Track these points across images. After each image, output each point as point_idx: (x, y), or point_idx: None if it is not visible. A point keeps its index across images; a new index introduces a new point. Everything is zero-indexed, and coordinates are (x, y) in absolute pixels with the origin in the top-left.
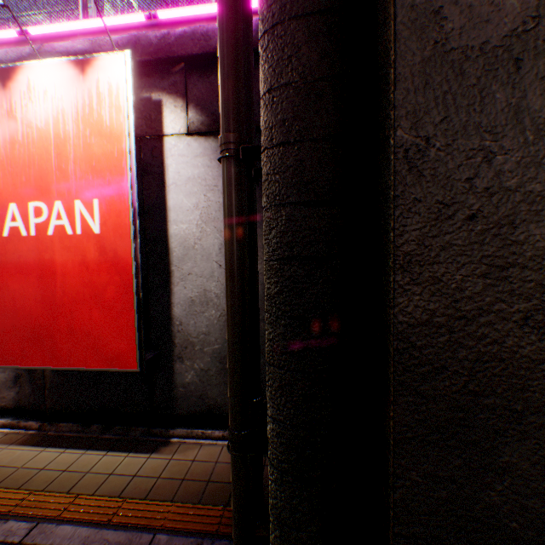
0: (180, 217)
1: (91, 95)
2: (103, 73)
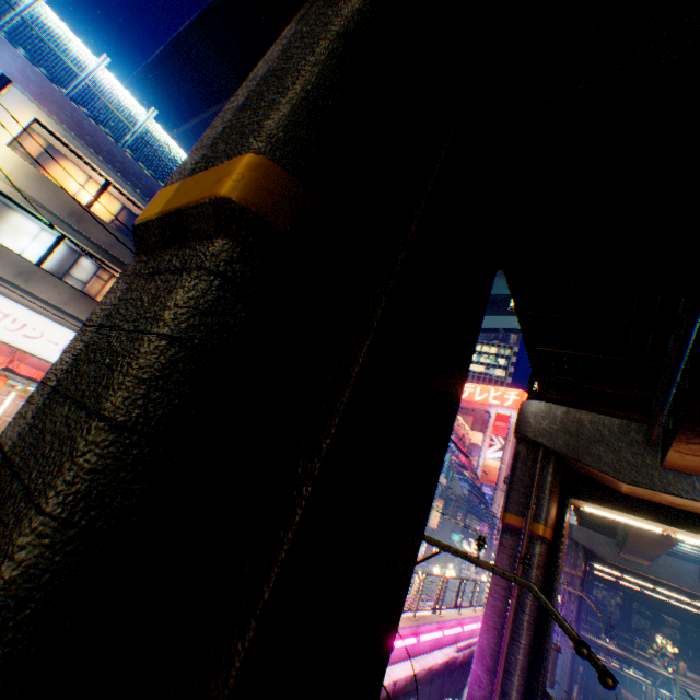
0: None
1: None
2: None
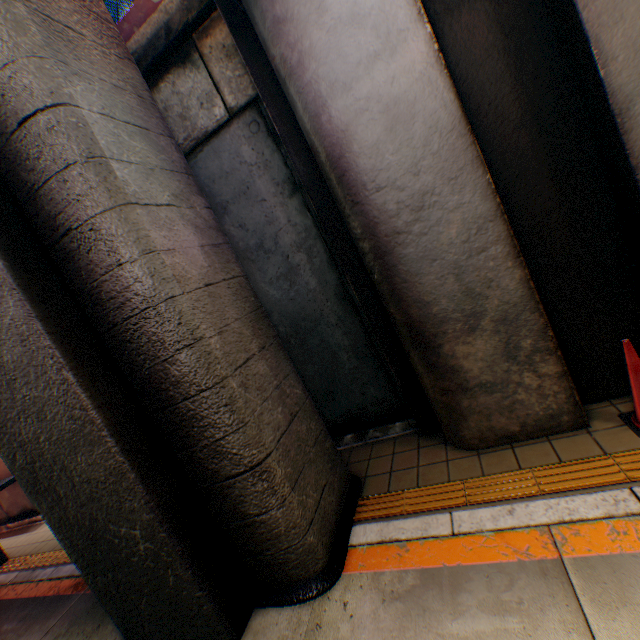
0: None
1: None
2: None
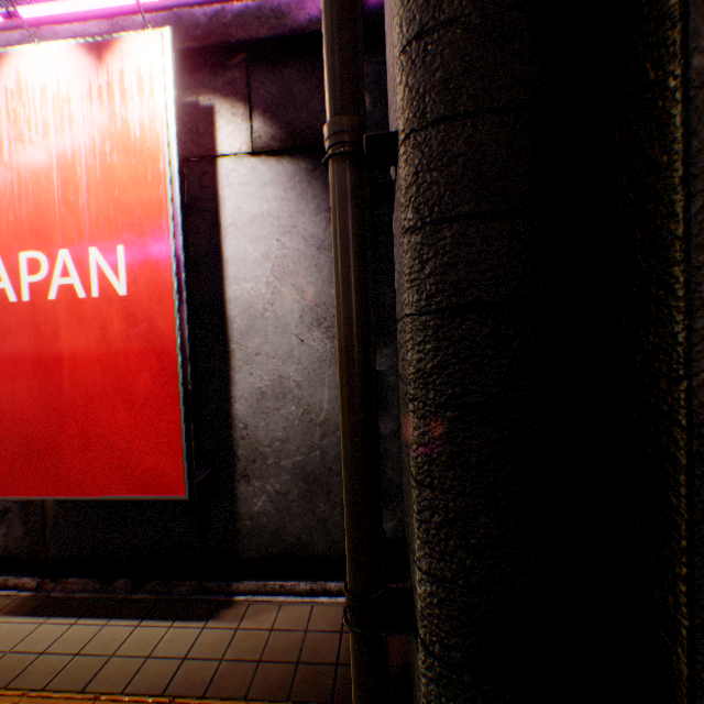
0: (242, 273)
1: (112, 94)
2: (130, 61)
